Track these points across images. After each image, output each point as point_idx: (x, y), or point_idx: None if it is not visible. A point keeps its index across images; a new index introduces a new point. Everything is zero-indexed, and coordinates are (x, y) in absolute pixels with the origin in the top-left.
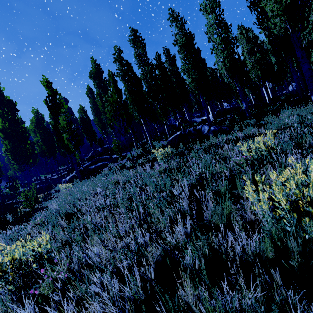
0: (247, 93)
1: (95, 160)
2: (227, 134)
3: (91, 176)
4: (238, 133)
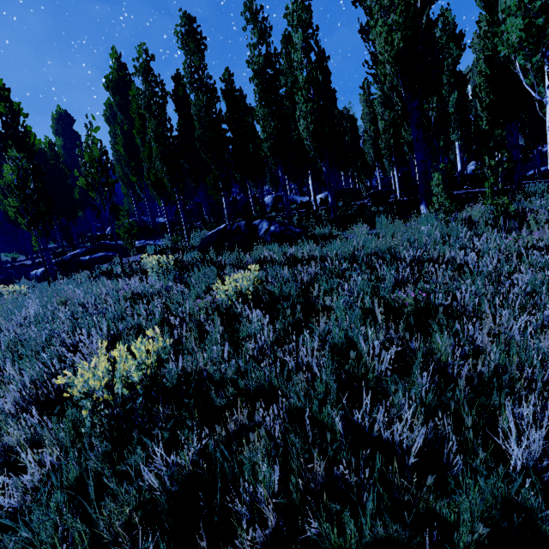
0: (386, 168)
1: (93, 246)
2: (288, 242)
3: (66, 277)
4: (290, 247)
